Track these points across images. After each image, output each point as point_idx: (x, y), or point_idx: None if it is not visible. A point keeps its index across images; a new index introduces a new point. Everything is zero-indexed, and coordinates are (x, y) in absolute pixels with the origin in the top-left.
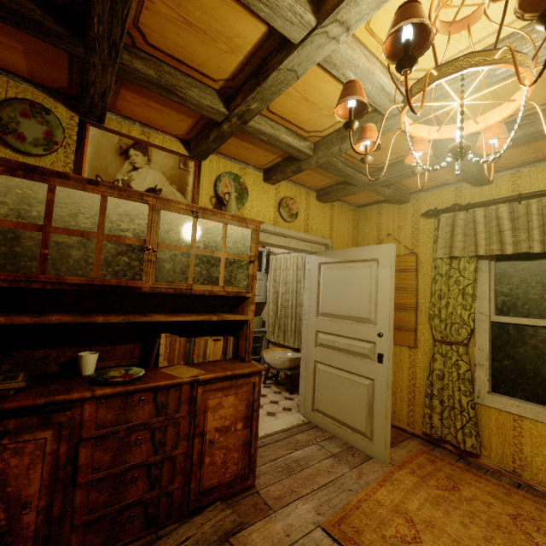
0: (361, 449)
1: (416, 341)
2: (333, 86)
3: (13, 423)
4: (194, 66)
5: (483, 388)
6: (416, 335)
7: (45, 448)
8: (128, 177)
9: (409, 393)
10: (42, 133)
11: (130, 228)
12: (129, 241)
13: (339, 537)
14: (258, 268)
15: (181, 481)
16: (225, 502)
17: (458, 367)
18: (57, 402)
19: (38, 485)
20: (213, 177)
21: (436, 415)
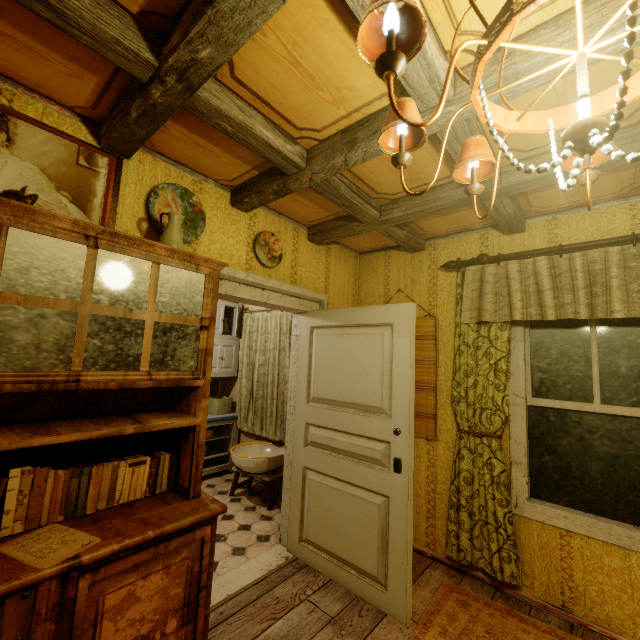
0: (371, 601)
1: (436, 431)
2: (341, 43)
3: None
4: None
5: (521, 494)
6: (436, 423)
7: None
8: None
9: (428, 502)
10: None
11: None
12: None
13: None
14: (228, 330)
15: None
16: None
17: (491, 467)
18: None
19: None
20: (145, 189)
21: (465, 534)
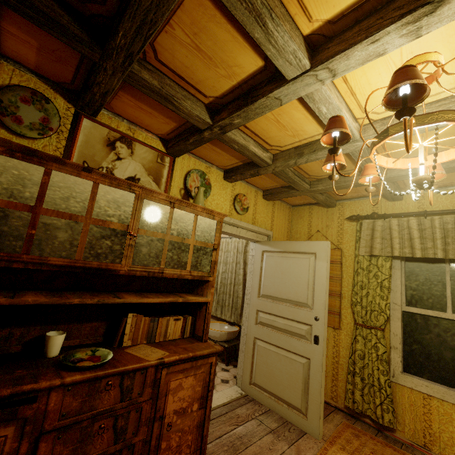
0: (296, 424)
1: (340, 323)
2: (302, 114)
3: None
4: (192, 82)
5: (397, 368)
6: (340, 318)
7: (4, 447)
8: (112, 165)
9: (333, 369)
10: (39, 119)
11: (116, 214)
12: (113, 226)
13: None
14: None
15: None
16: None
17: (377, 349)
18: (24, 392)
19: None
20: (184, 172)
21: (358, 391)
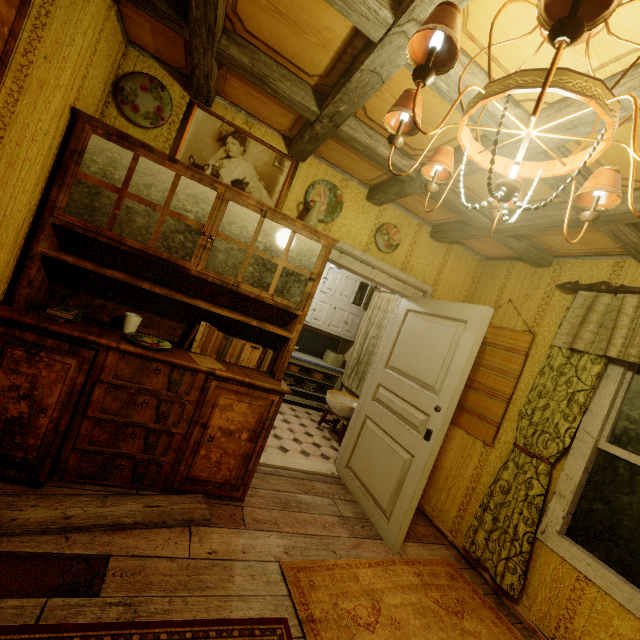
0: (375, 525)
1: (495, 439)
2: (434, 97)
3: (51, 342)
4: (289, 57)
5: (553, 525)
6: (498, 432)
7: (68, 372)
8: (219, 163)
9: (465, 496)
10: (154, 108)
11: (193, 210)
12: (189, 222)
13: (290, 579)
14: (358, 302)
15: (173, 458)
16: (208, 499)
17: (530, 486)
18: (88, 340)
19: (56, 400)
20: (308, 183)
21: (482, 532)
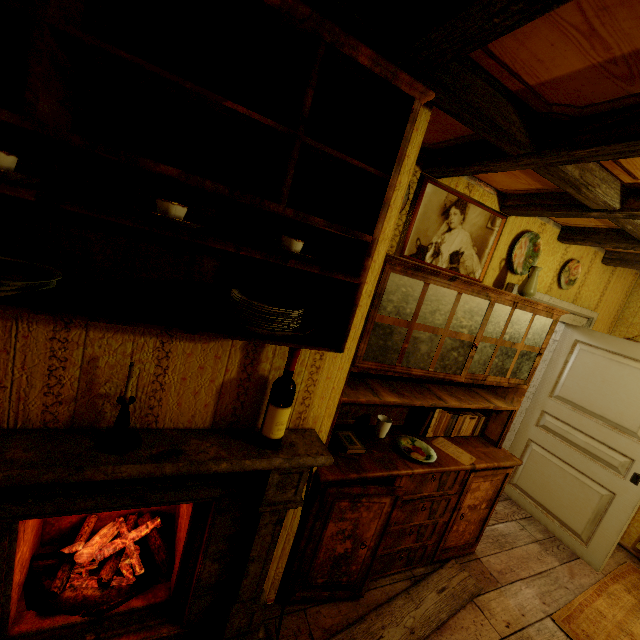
0: (567, 545)
1: None
2: None
3: (373, 490)
4: (630, 167)
5: None
6: None
7: (383, 509)
8: (441, 239)
9: None
10: None
11: (467, 324)
12: (463, 338)
13: (572, 635)
14: None
15: (434, 539)
16: (455, 559)
17: None
18: (393, 476)
19: (373, 532)
20: (511, 236)
21: None
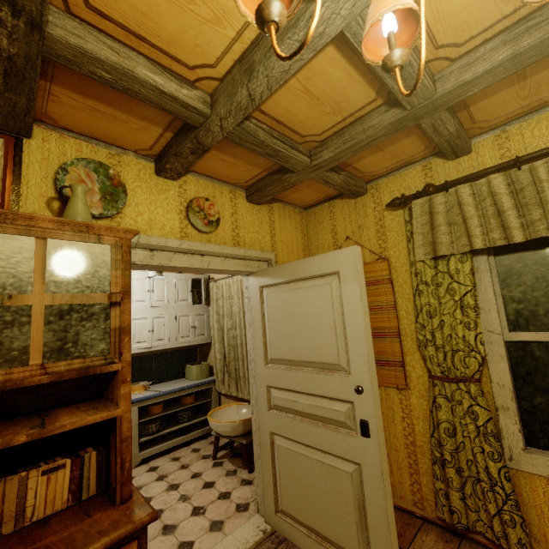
0: None
1: (406, 379)
2: None
3: None
4: None
5: (515, 444)
6: (405, 370)
7: None
8: None
9: (409, 456)
10: None
11: None
12: None
13: None
14: (198, 300)
15: None
16: None
17: (474, 416)
18: None
19: None
20: (52, 167)
21: (455, 493)
